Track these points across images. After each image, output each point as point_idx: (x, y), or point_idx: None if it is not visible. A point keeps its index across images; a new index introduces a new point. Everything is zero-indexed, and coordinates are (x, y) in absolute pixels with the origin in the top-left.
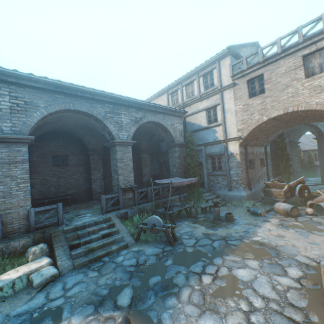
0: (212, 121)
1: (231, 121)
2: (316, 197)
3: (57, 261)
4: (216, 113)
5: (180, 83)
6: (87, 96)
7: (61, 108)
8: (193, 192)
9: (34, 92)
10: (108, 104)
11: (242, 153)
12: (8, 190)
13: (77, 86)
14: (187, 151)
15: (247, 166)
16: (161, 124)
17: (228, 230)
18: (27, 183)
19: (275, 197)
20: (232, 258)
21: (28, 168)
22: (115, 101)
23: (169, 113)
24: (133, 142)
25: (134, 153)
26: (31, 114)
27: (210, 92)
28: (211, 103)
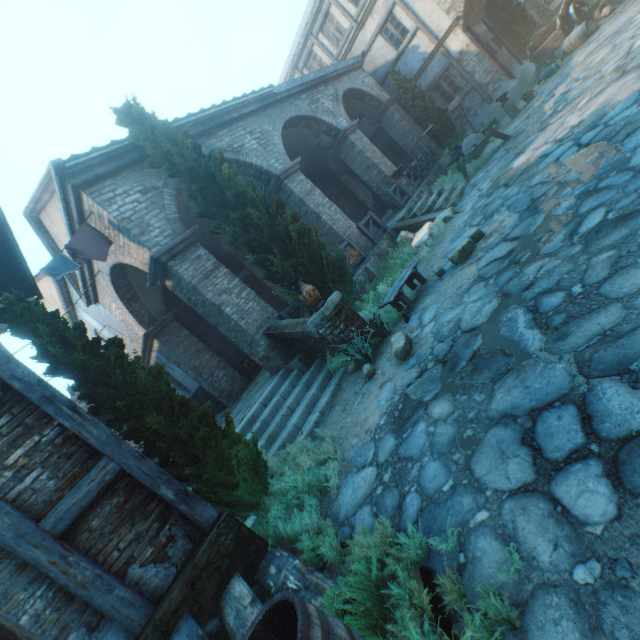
0: (399, 40)
1: (428, 11)
2: (598, 5)
3: (434, 218)
4: (397, 22)
5: (309, 36)
6: (285, 97)
7: (281, 124)
8: (456, 136)
9: (254, 120)
10: (301, 96)
11: (472, 41)
12: (330, 217)
13: (272, 89)
14: (407, 99)
15: (490, 52)
16: (354, 90)
17: (541, 97)
18: (333, 206)
19: (552, 50)
20: (578, 73)
21: (321, 193)
22: (304, 87)
23: (349, 70)
24: (357, 121)
25: (329, 185)
26: (273, 142)
27: (368, 1)
28: (381, 15)
